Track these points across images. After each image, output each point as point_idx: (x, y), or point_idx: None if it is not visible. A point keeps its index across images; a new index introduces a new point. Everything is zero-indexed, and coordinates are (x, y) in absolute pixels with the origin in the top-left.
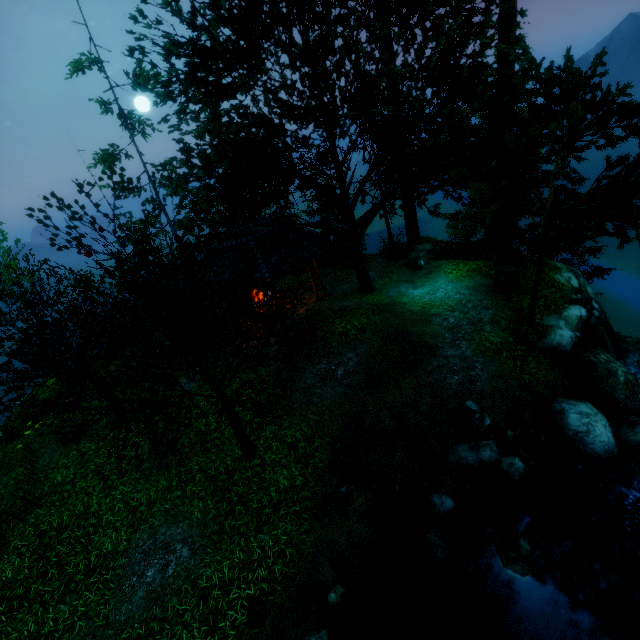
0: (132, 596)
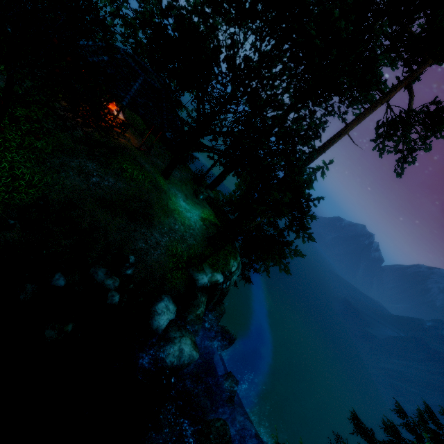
0: None
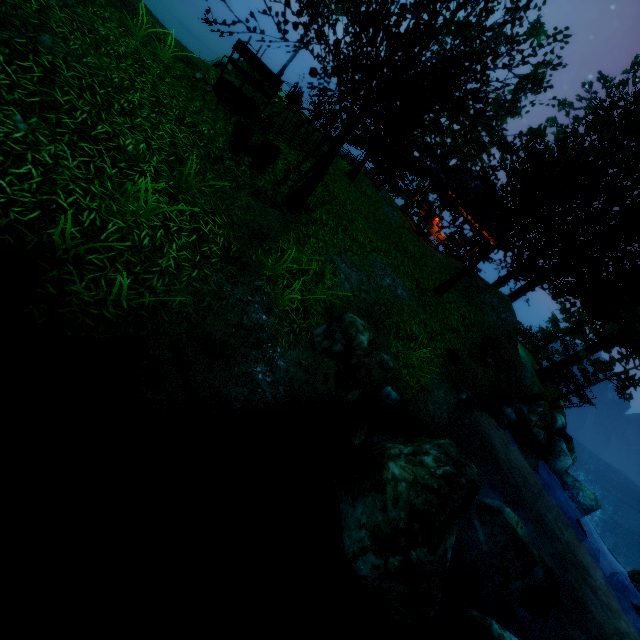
0: (381, 279)
